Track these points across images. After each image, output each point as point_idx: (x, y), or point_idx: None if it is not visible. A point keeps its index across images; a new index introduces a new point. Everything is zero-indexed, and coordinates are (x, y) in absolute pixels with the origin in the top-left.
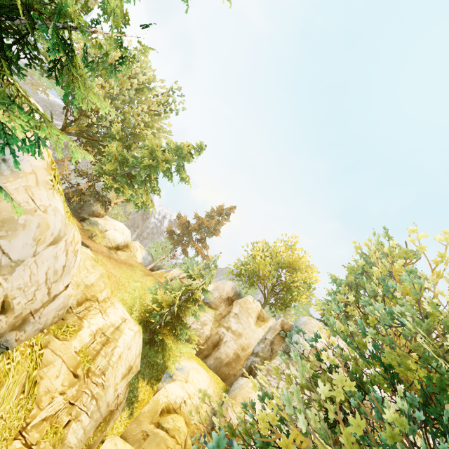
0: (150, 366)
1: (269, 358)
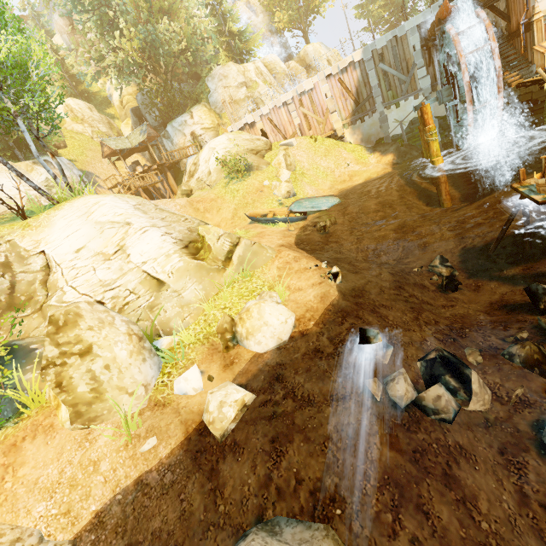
0: (102, 105)
1: None
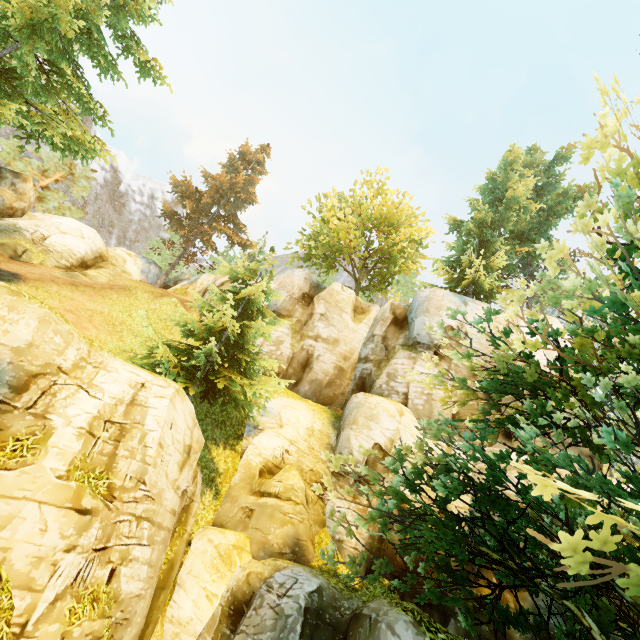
0: (220, 425)
1: (386, 359)
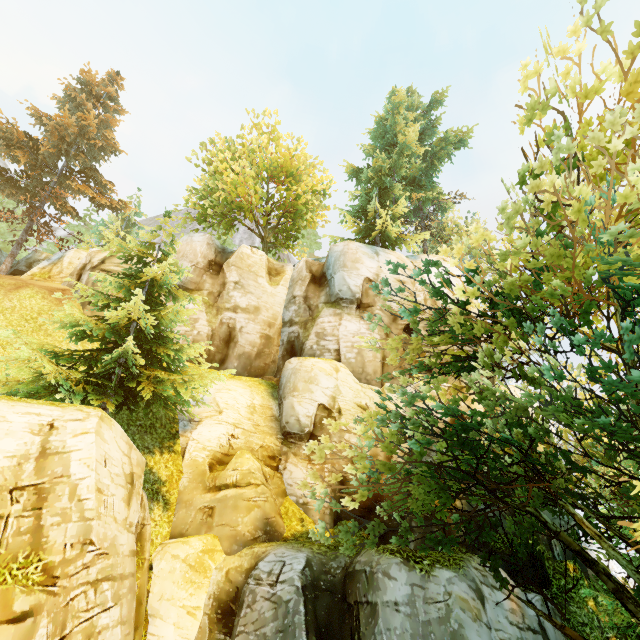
0: (148, 430)
1: (311, 319)
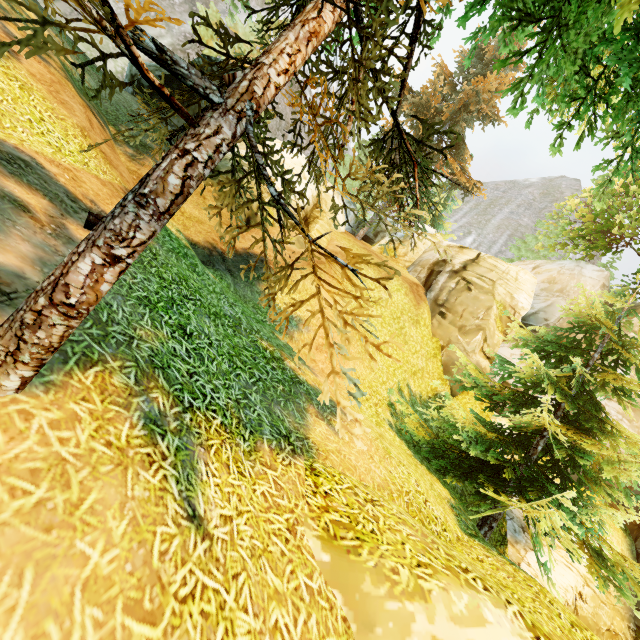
0: None
1: None
